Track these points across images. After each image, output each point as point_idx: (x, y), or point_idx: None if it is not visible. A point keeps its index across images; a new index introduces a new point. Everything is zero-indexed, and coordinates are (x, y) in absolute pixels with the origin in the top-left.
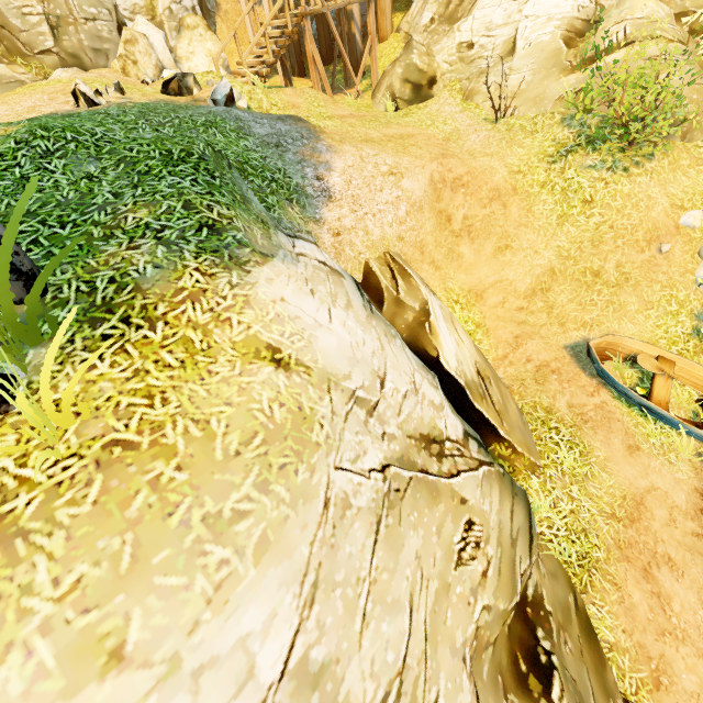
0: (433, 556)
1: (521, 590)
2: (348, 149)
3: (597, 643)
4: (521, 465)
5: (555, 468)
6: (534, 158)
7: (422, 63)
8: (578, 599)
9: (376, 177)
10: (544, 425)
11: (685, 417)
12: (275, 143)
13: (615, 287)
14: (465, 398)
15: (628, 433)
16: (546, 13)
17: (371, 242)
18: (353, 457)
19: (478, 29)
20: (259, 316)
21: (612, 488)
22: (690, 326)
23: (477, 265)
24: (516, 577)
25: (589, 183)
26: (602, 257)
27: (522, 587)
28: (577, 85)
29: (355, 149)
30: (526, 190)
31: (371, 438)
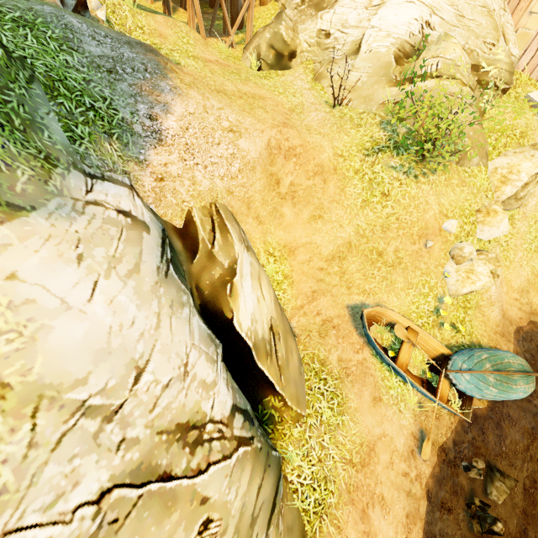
0: None
1: None
2: (194, 96)
3: None
4: (288, 416)
5: (316, 417)
6: (354, 148)
7: (287, 35)
8: None
9: (216, 130)
10: (316, 376)
11: (417, 374)
12: (108, 67)
13: (391, 267)
14: (251, 357)
15: (376, 386)
16: (387, 29)
17: (198, 192)
18: (49, 501)
19: (336, 22)
20: None
21: (355, 436)
22: (433, 306)
23: (294, 226)
24: None
25: (389, 180)
26: (387, 241)
27: None
28: (397, 97)
29: (201, 97)
30: (344, 172)
31: (99, 454)
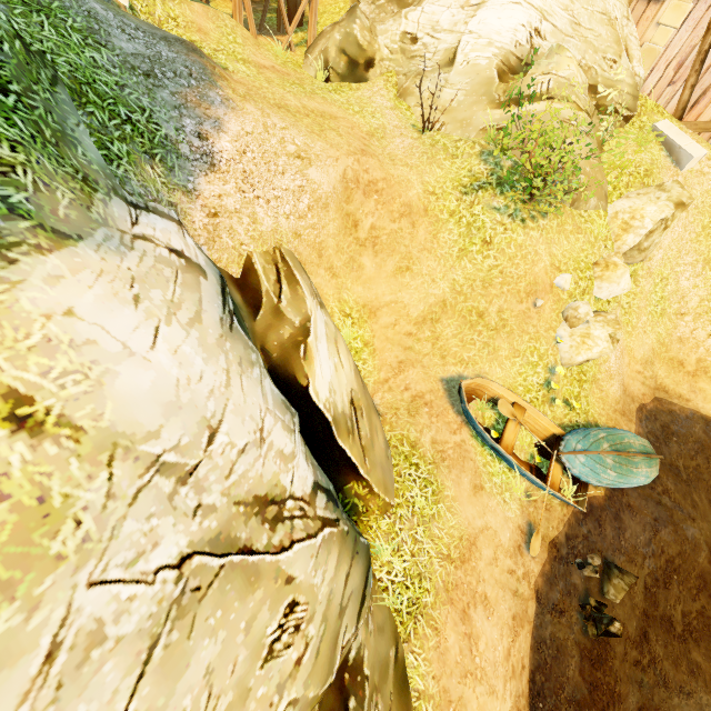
0: (234, 661)
1: (341, 660)
2: (251, 111)
3: (407, 694)
4: (375, 505)
5: (407, 508)
6: (449, 184)
7: (363, 38)
8: (399, 650)
9: (279, 155)
10: (406, 461)
11: (524, 459)
12: (145, 70)
13: (494, 331)
14: (330, 433)
15: (477, 472)
16: (488, 36)
17: (259, 232)
18: (130, 558)
19: (425, 24)
20: (8, 340)
21: (453, 528)
22: (543, 378)
23: (376, 280)
24: (337, 652)
25: (491, 225)
26: (489, 300)
27: (343, 657)
28: (500, 121)
29: (260, 113)
30: (436, 214)
31: (175, 518)
